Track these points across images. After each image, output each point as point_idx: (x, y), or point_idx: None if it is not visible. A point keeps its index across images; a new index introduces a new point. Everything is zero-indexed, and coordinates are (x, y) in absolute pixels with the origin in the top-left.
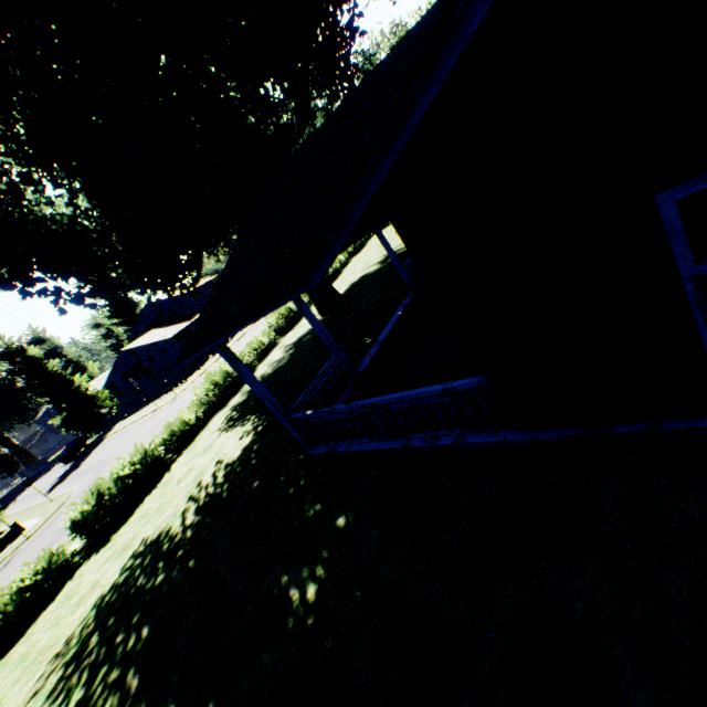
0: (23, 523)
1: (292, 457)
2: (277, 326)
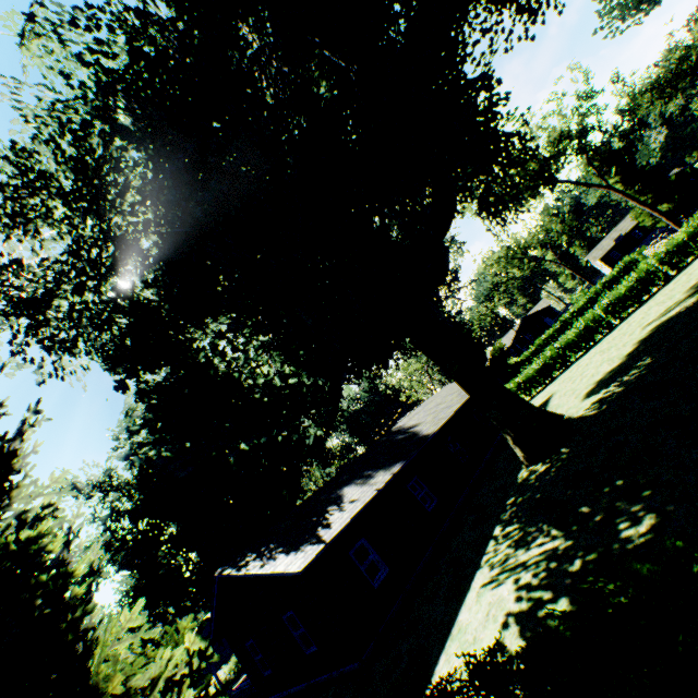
0: None
1: None
2: None
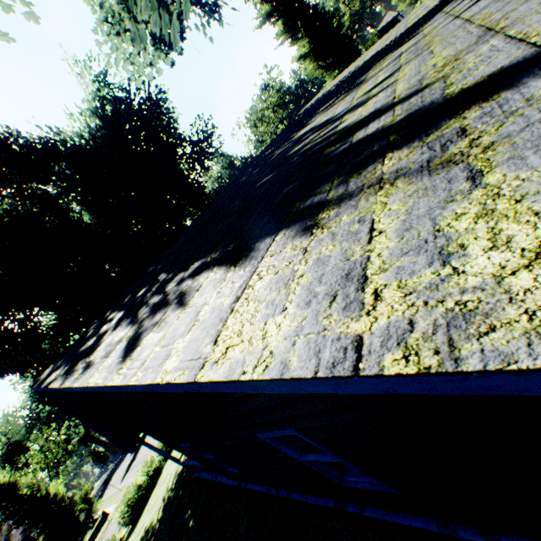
0: (110, 507)
1: (193, 474)
2: None
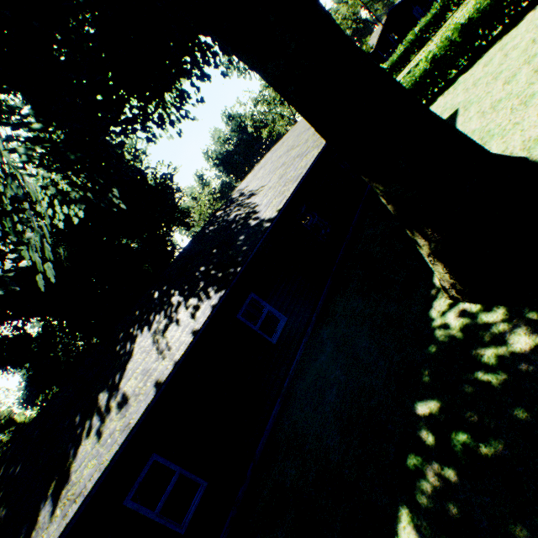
0: None
1: None
2: None
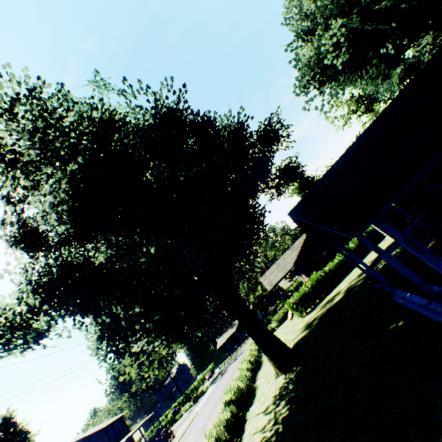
0: None
1: None
2: (235, 403)
